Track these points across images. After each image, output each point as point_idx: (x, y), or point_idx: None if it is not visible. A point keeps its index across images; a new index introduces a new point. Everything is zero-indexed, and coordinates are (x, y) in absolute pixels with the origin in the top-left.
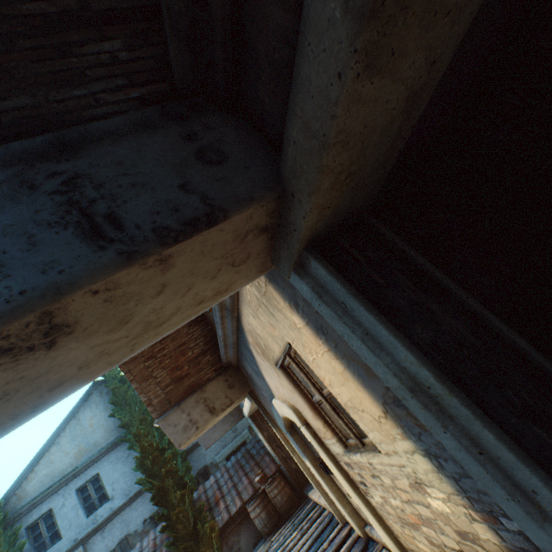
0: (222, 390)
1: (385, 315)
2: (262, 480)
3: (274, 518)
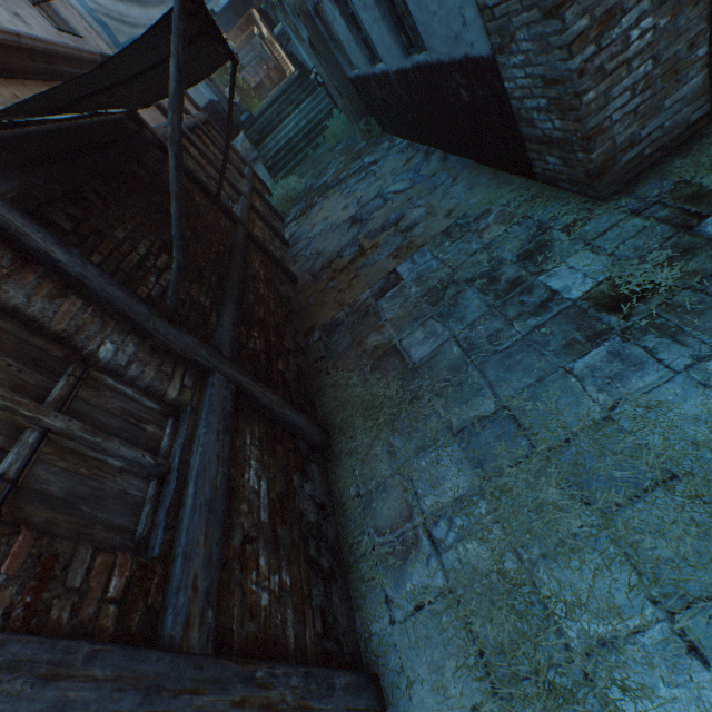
0: (245, 24)
1: (267, 23)
2: (268, 70)
3: (274, 85)
